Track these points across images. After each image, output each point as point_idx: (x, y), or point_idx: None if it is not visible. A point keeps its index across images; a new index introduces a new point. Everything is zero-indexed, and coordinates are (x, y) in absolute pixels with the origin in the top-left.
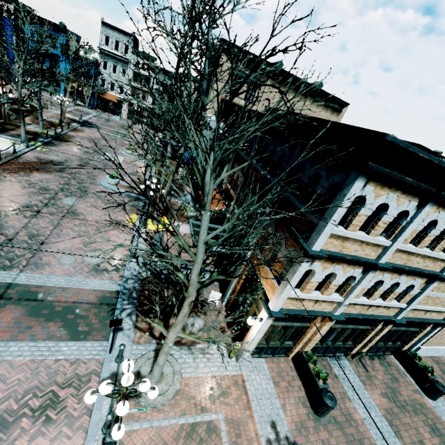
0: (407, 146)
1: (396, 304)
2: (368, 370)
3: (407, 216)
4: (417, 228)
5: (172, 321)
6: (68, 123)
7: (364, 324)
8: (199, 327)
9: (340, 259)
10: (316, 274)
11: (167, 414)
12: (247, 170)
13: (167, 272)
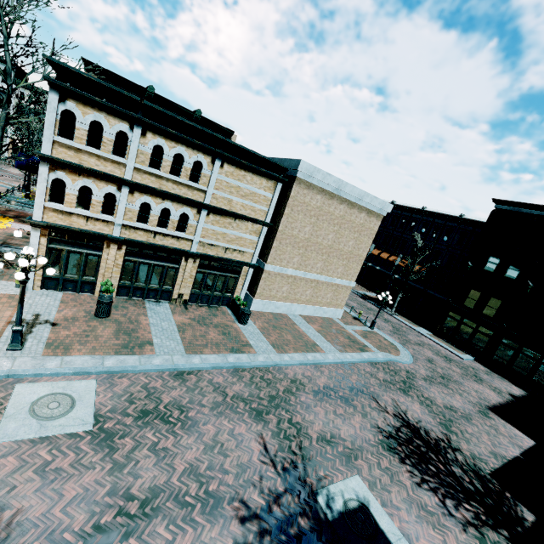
0: (68, 66)
1: (181, 234)
2: (188, 310)
3: (129, 138)
4: (146, 151)
5: None
6: None
7: (170, 262)
8: None
9: (83, 170)
10: (68, 185)
11: None
12: None
13: None
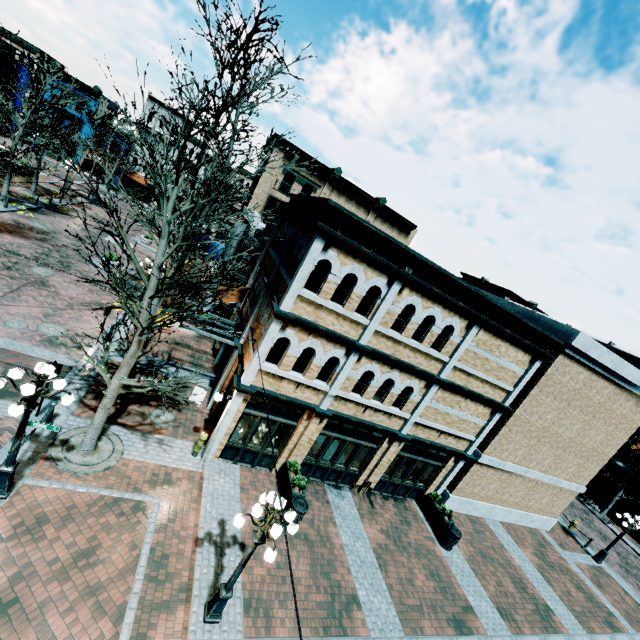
0: (350, 214)
1: (397, 411)
2: (374, 507)
3: (381, 294)
4: (395, 310)
5: (133, 408)
6: (72, 195)
7: (368, 440)
8: (165, 420)
9: (316, 330)
10: (292, 345)
11: (88, 484)
12: (264, 258)
13: (147, 363)
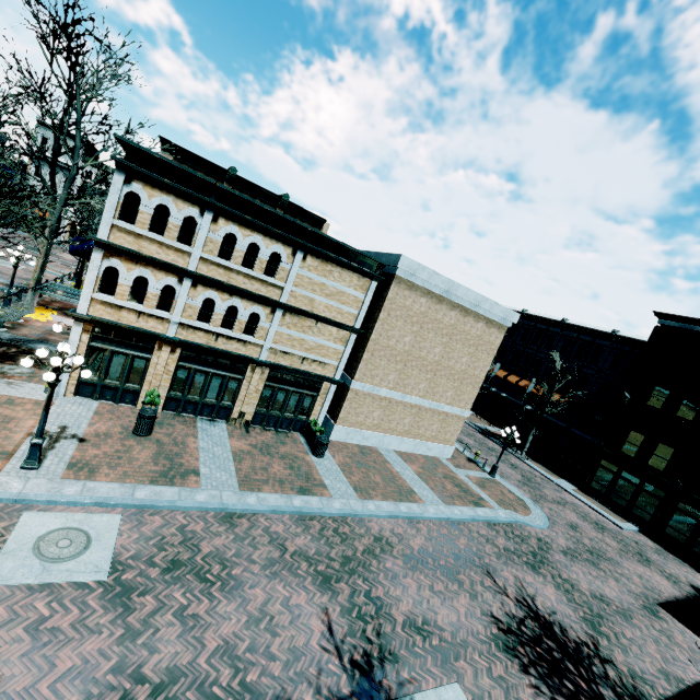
0: (138, 146)
1: (249, 338)
2: (249, 433)
3: (198, 224)
4: (216, 239)
5: None
6: None
7: (233, 371)
8: (20, 372)
9: (141, 258)
10: (122, 274)
11: None
12: None
13: (11, 340)
